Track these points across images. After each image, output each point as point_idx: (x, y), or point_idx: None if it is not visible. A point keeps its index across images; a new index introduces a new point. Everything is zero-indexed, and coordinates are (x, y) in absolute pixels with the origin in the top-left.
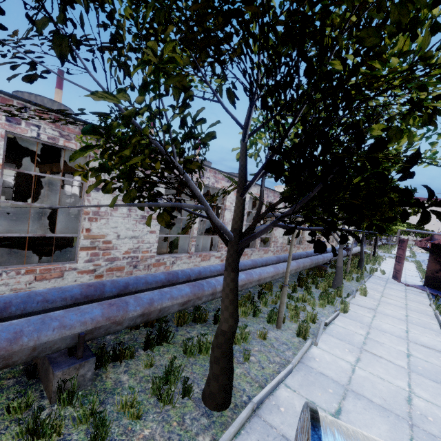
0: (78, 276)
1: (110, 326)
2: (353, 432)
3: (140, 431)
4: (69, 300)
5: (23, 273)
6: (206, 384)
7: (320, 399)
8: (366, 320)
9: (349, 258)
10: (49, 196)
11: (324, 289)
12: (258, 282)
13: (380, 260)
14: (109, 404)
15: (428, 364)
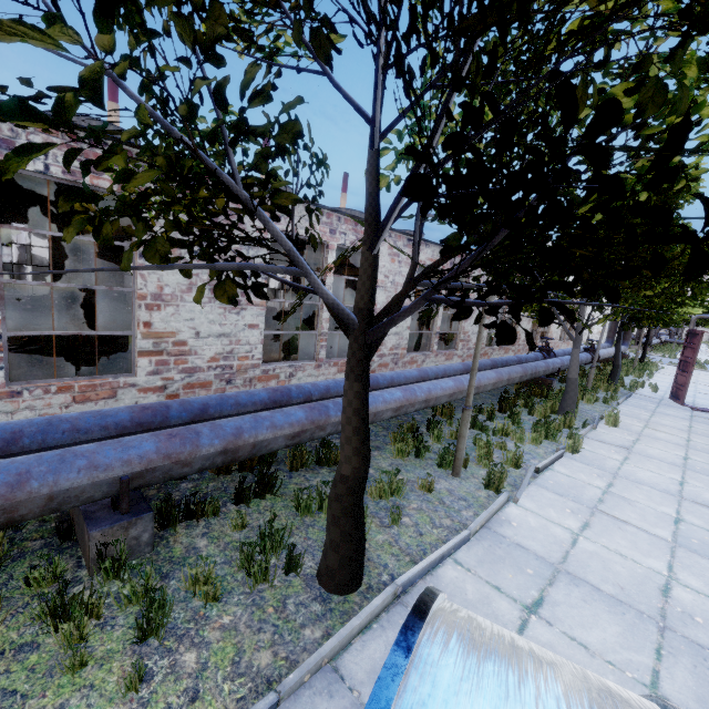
0: (140, 396)
1: (172, 468)
2: (490, 639)
3: (218, 617)
4: (112, 430)
5: (54, 392)
6: (322, 556)
7: (510, 583)
8: (611, 464)
9: (593, 365)
10: (101, 277)
11: (543, 415)
12: (426, 403)
13: (653, 368)
14: (175, 579)
15: None
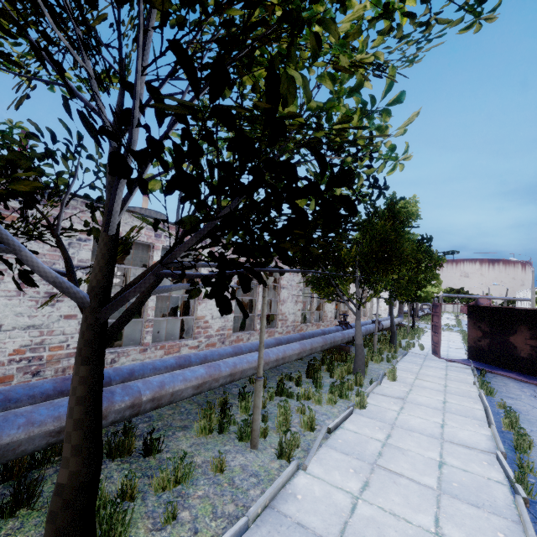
0: None
1: None
2: None
3: None
4: None
5: None
6: None
7: None
8: (390, 415)
9: (375, 333)
10: None
11: (341, 377)
12: (231, 377)
13: (420, 332)
14: None
15: (468, 475)
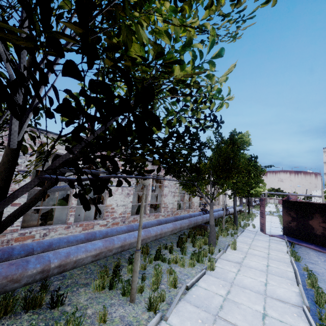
0: None
1: None
2: None
3: None
4: None
5: None
6: None
7: None
8: (231, 275)
9: (223, 217)
10: None
11: (199, 246)
12: (122, 248)
13: (253, 216)
14: None
15: (283, 325)
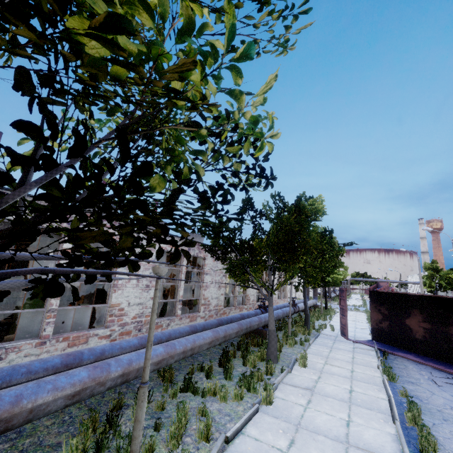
0: None
1: None
2: None
3: None
4: None
5: None
6: None
7: None
8: (297, 412)
9: (289, 317)
10: None
11: (253, 364)
12: (123, 377)
13: (332, 313)
14: None
15: None
